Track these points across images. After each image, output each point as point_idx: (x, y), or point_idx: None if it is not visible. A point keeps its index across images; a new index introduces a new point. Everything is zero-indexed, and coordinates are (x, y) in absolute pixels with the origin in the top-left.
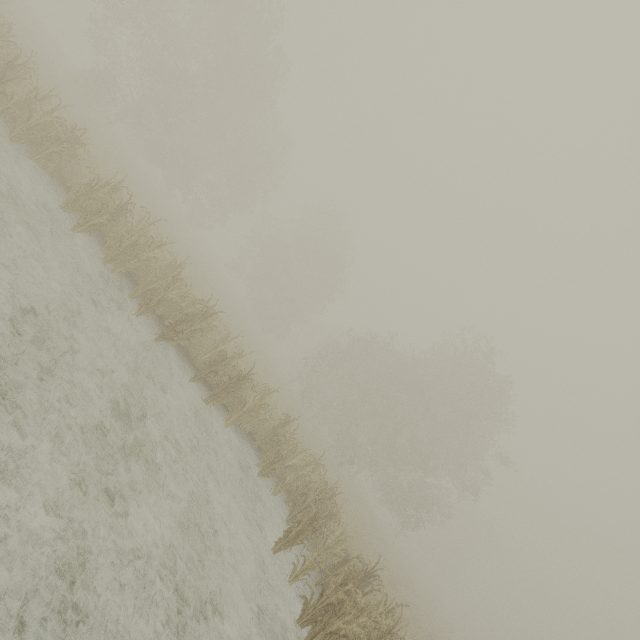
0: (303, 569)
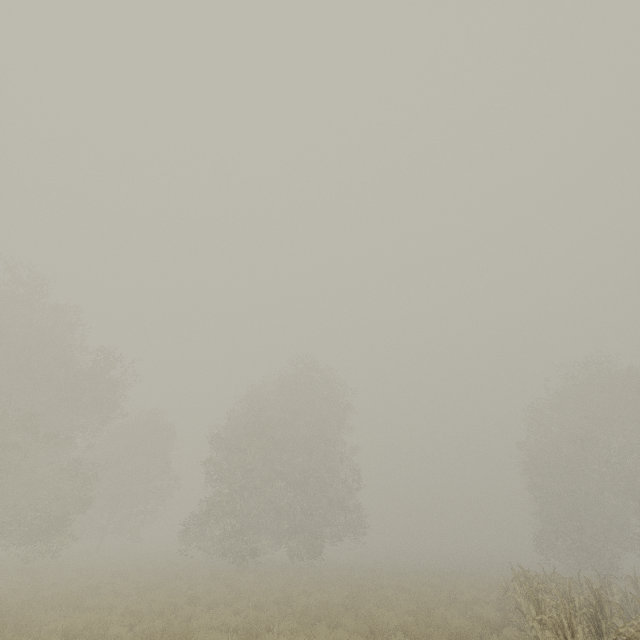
0: None
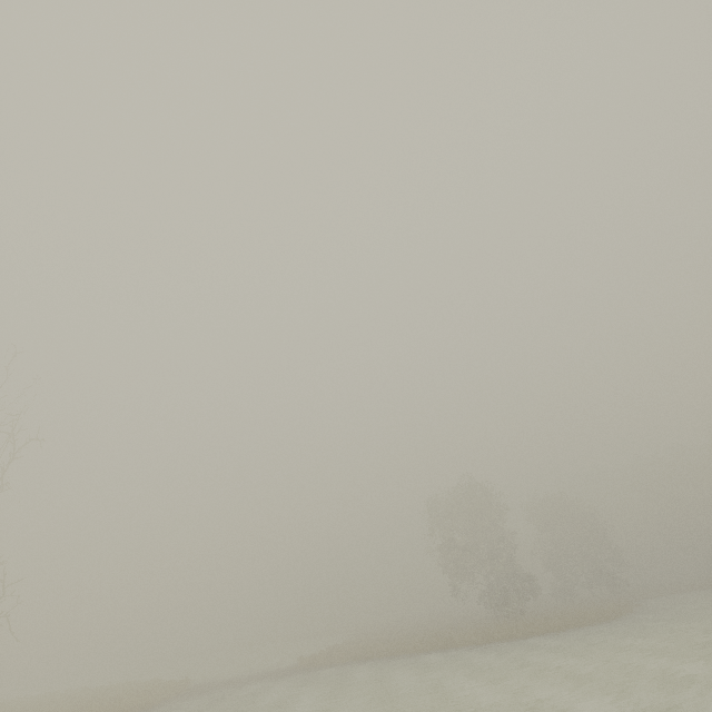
0: None
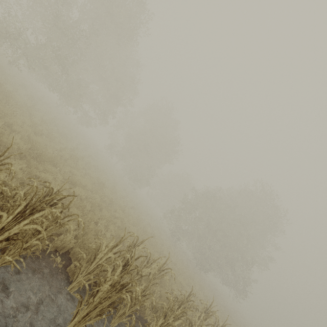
0: None
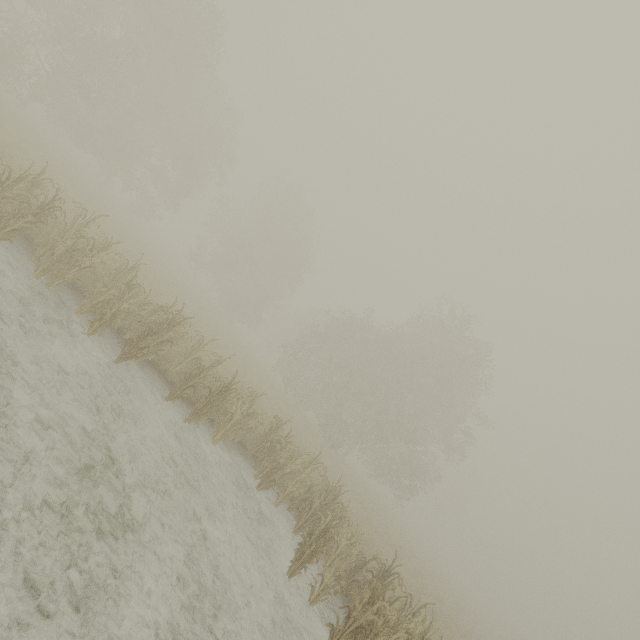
0: (322, 589)
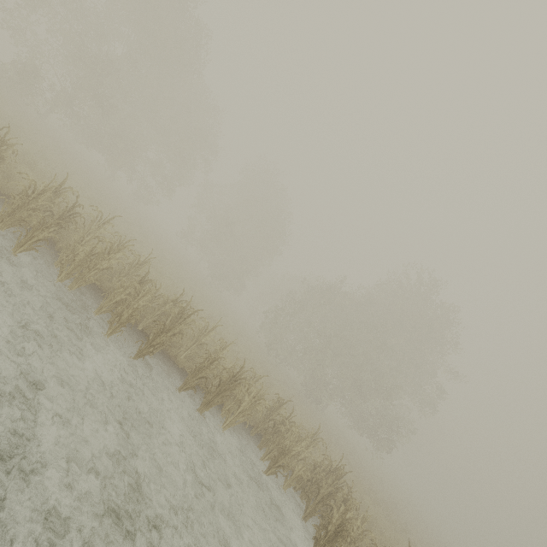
0: None
